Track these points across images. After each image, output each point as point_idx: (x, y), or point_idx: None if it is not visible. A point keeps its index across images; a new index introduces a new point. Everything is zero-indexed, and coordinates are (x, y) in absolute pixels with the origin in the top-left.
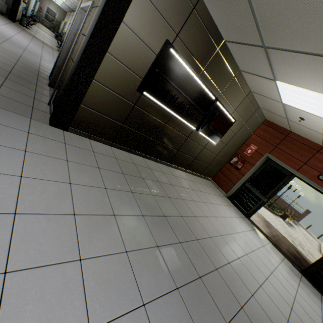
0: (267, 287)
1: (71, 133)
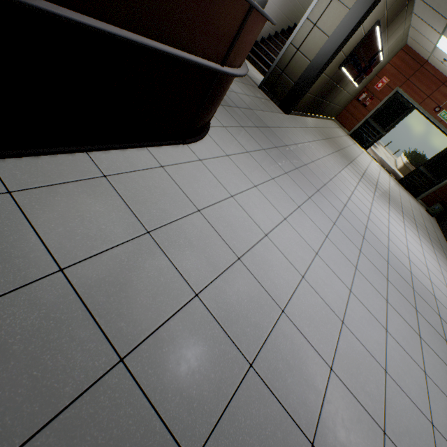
0: (391, 189)
1: (290, 115)
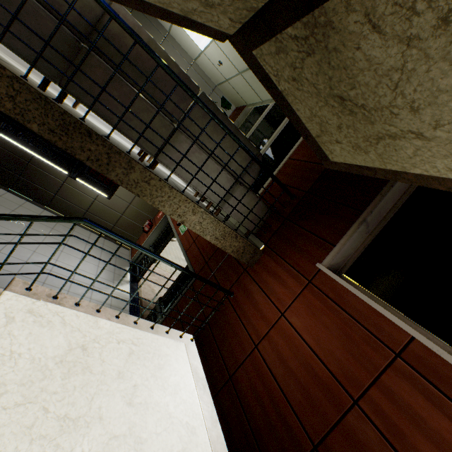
0: None
1: None
